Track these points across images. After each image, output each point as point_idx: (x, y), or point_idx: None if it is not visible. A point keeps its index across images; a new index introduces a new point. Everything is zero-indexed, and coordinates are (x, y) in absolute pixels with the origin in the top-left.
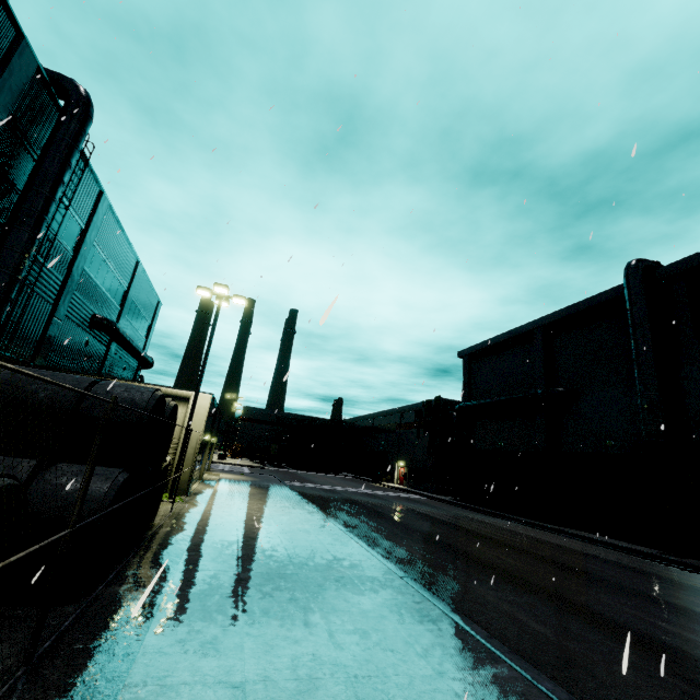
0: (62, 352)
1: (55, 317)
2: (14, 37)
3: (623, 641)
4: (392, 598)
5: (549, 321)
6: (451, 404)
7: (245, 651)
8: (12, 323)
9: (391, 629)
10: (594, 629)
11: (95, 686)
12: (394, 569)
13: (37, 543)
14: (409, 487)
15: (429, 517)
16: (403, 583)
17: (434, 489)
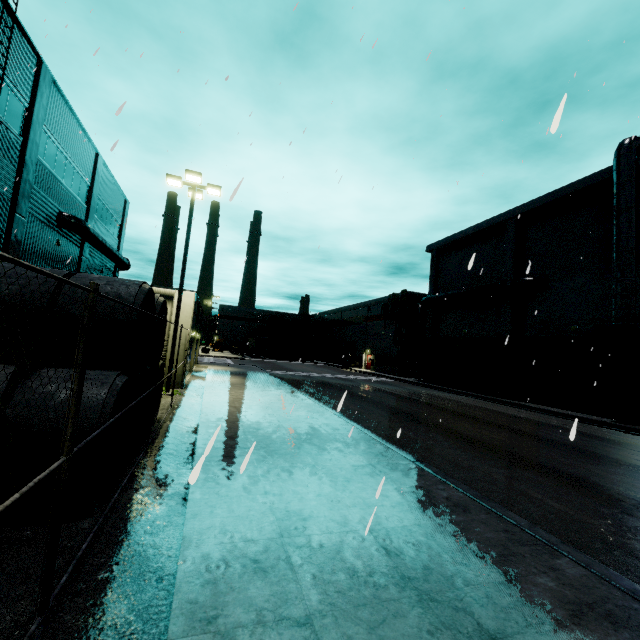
0: (34, 253)
1: (17, 214)
2: None
3: (638, 514)
4: (416, 487)
5: (524, 210)
6: (416, 296)
7: (295, 569)
8: None
9: (433, 524)
10: (605, 503)
11: (131, 631)
12: (403, 453)
13: (17, 489)
14: (376, 371)
15: (404, 398)
16: (418, 468)
17: (400, 372)
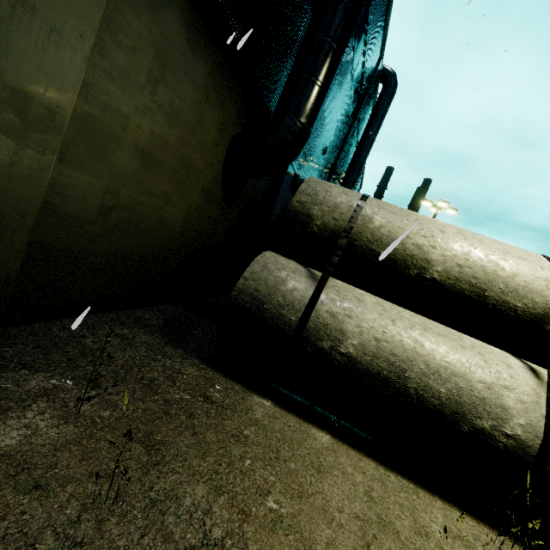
0: None
1: None
2: (378, 59)
3: None
4: None
5: None
6: None
7: None
8: None
9: None
10: None
11: None
12: None
13: None
14: None
15: None
16: None
17: None
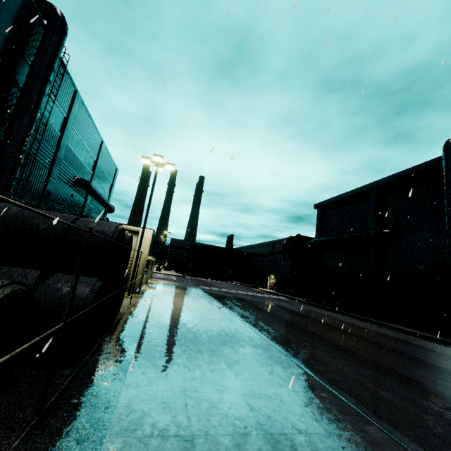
0: (57, 201)
1: (51, 177)
2: None
3: (448, 407)
4: (282, 371)
5: (382, 183)
6: (307, 239)
7: (189, 410)
8: (23, 180)
9: (287, 395)
10: (424, 397)
11: (86, 433)
12: (279, 349)
13: (38, 335)
14: (277, 291)
15: (293, 312)
16: (287, 359)
17: (294, 293)
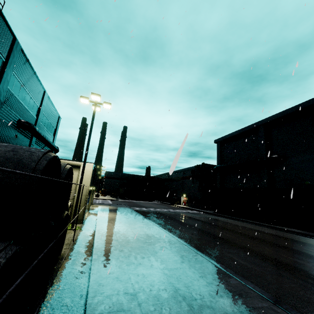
0: None
1: None
2: None
3: None
4: None
5: (268, 120)
6: (210, 166)
7: None
8: None
9: None
10: None
11: None
12: (258, 291)
13: None
14: (189, 206)
15: (214, 225)
16: None
17: (203, 207)
